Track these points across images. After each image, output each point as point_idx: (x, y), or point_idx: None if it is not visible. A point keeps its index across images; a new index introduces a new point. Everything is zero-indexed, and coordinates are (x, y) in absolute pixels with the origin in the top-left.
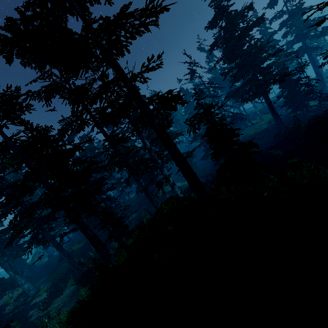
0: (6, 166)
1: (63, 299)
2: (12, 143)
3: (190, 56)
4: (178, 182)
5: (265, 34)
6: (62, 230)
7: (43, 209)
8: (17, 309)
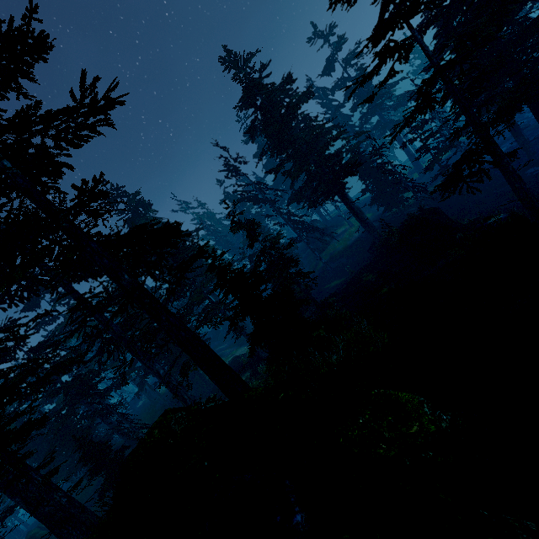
0: None
1: None
2: None
3: (225, 147)
4: (241, 346)
5: (329, 108)
6: None
7: None
8: None
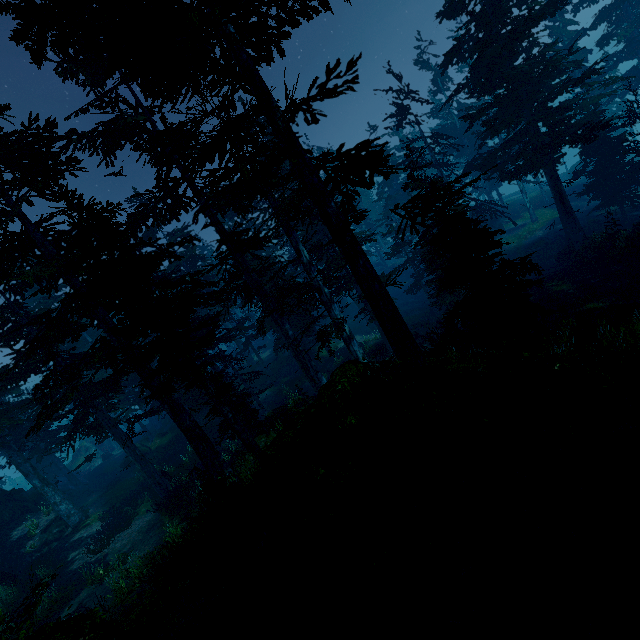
0: (30, 280)
1: (132, 536)
2: (39, 235)
3: (401, 76)
4: (356, 334)
5: (561, 36)
6: (131, 410)
7: (98, 368)
8: (46, 547)
